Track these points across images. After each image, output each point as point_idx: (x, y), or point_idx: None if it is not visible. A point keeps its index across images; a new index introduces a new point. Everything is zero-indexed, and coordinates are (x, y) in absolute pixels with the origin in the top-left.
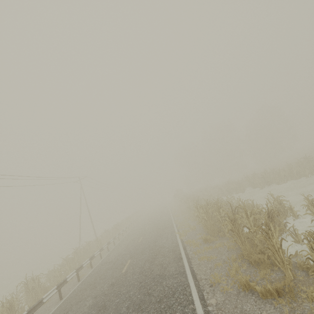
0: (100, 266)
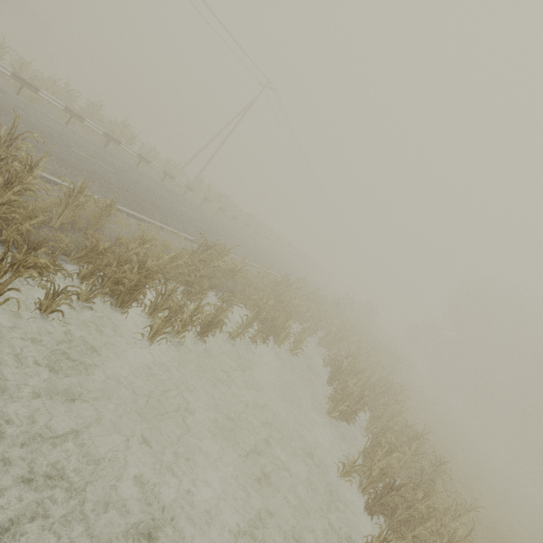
0: None
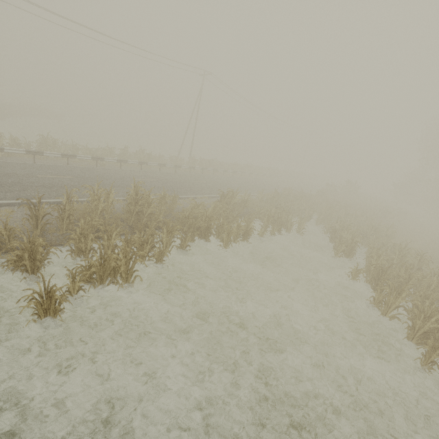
0: (86, 168)
